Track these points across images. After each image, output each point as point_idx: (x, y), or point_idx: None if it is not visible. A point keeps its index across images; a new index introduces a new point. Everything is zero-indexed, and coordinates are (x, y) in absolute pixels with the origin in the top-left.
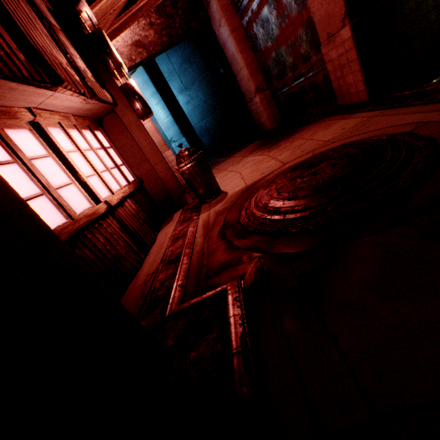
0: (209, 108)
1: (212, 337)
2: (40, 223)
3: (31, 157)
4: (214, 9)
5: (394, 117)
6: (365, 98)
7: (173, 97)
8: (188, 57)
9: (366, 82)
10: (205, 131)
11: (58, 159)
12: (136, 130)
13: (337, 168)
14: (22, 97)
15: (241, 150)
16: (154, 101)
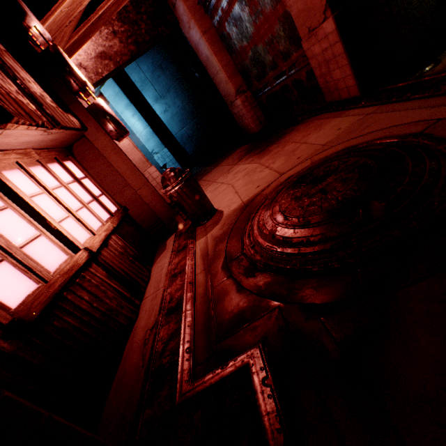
0: (188, 114)
1: None
2: None
3: None
4: (181, 11)
5: (396, 113)
6: (356, 93)
7: (149, 107)
8: (160, 63)
9: (355, 77)
10: (187, 139)
11: (20, 208)
12: (112, 154)
13: (351, 185)
14: None
15: (228, 156)
16: (129, 113)
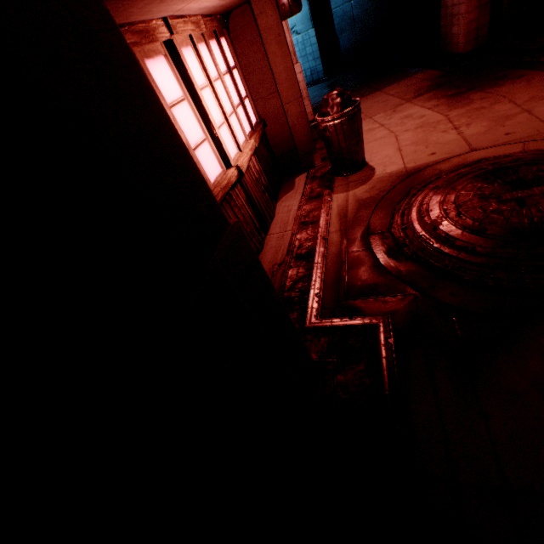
0: None
1: (360, 369)
2: (262, 270)
3: (171, 103)
4: None
5: None
6: None
7: None
8: None
9: None
10: (348, 23)
11: (193, 102)
12: (273, 42)
13: None
14: (165, 8)
15: (400, 80)
16: None
